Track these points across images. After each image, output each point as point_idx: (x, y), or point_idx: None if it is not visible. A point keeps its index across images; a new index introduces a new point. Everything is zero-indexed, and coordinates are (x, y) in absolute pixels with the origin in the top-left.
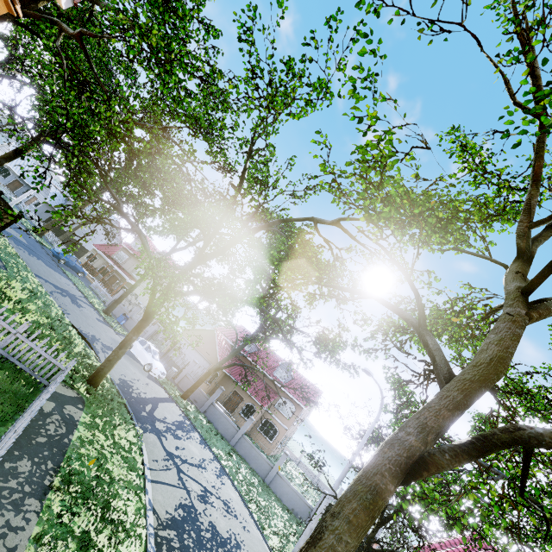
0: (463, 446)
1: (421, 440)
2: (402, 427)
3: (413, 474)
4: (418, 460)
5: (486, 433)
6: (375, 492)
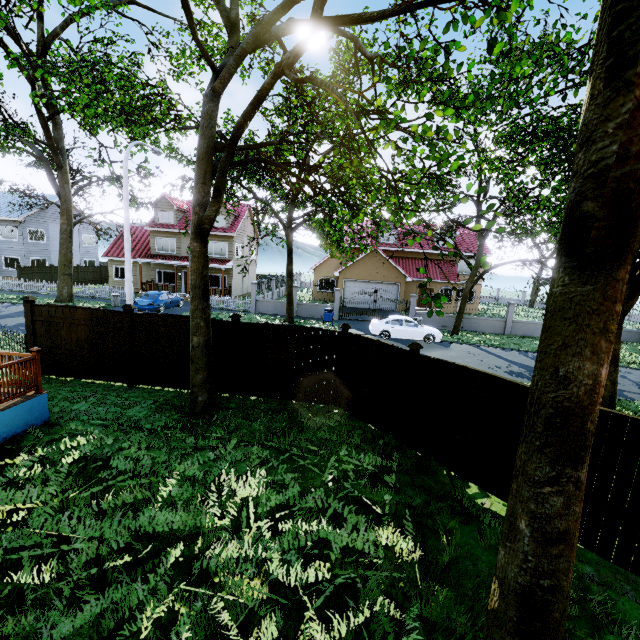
0: None
1: None
2: None
3: None
4: None
5: None
6: None
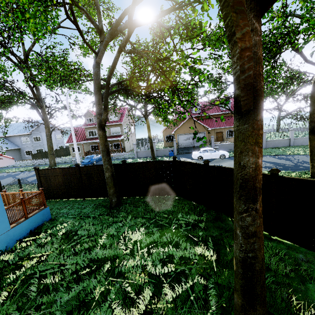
0: None
1: None
2: None
3: None
4: None
5: None
6: None
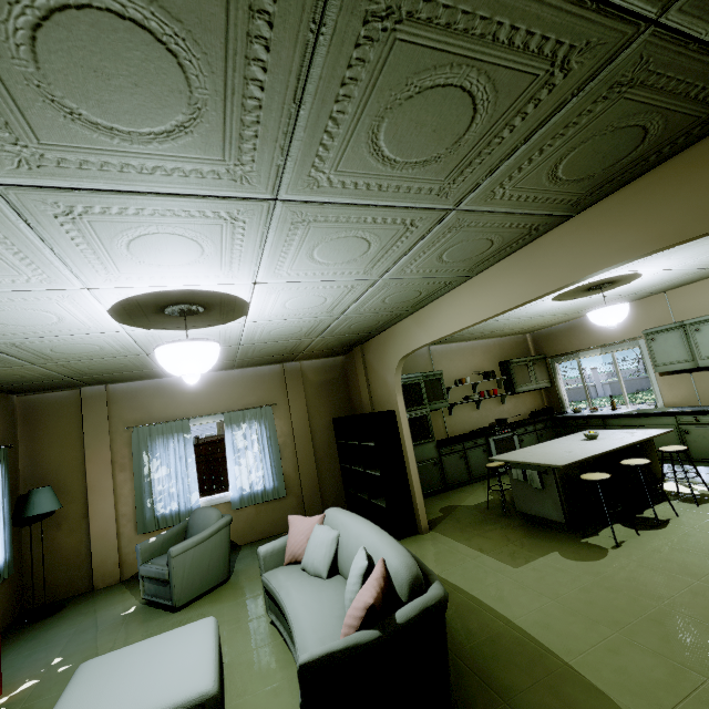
0: None
1: None
2: None
3: None
4: None
5: None
6: None
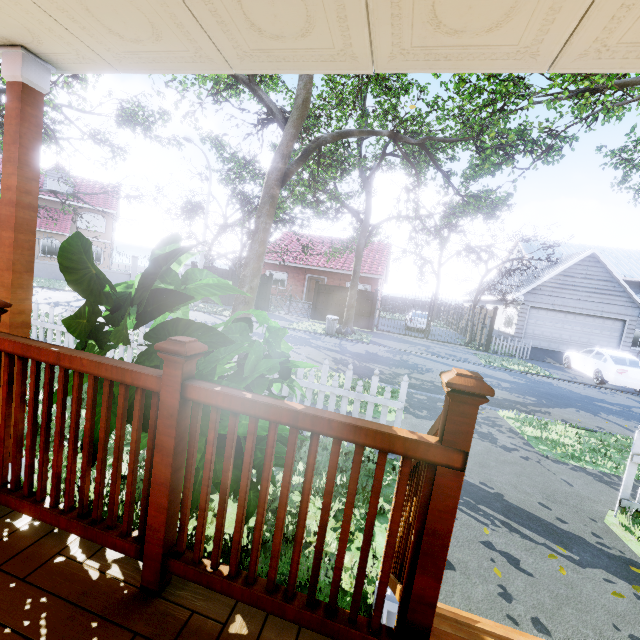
0: (299, 158)
1: (284, 163)
2: (273, 161)
3: (284, 182)
4: (284, 174)
5: (307, 147)
6: (273, 197)
